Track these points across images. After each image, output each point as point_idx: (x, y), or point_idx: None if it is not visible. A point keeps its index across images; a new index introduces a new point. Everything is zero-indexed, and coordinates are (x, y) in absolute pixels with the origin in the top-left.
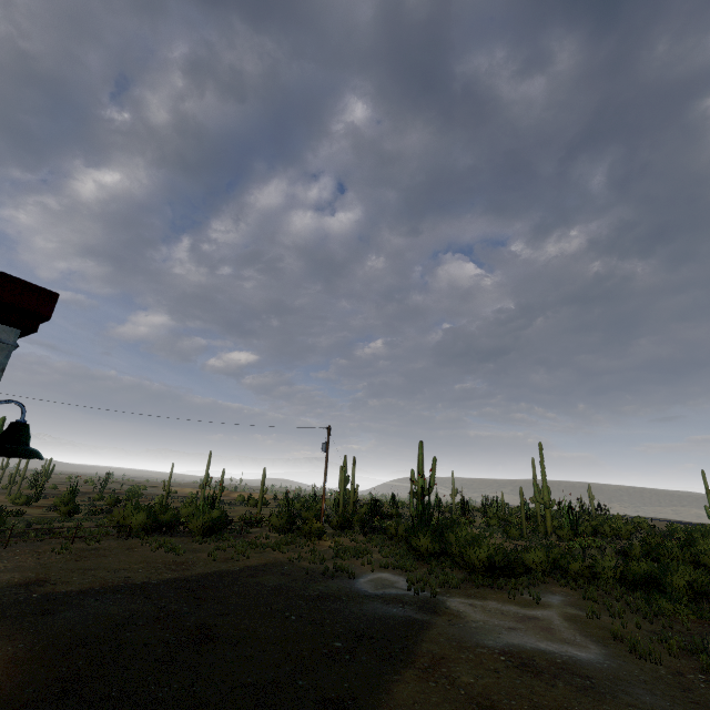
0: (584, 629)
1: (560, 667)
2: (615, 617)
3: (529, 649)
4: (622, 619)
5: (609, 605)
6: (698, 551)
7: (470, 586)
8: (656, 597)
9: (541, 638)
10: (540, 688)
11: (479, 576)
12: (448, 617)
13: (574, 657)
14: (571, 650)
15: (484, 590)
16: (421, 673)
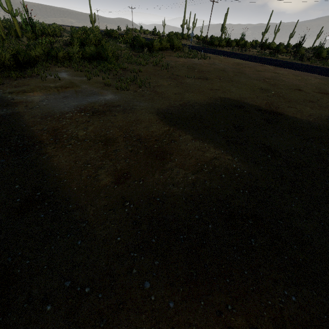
0: (92, 86)
1: (107, 106)
2: (96, 76)
3: (87, 104)
4: (99, 76)
5: (91, 71)
6: (100, 39)
7: (9, 80)
8: (105, 63)
9: (83, 96)
10: (113, 119)
11: (12, 72)
12: (23, 105)
13: (105, 100)
14: (100, 97)
15: (21, 81)
16: (56, 145)
